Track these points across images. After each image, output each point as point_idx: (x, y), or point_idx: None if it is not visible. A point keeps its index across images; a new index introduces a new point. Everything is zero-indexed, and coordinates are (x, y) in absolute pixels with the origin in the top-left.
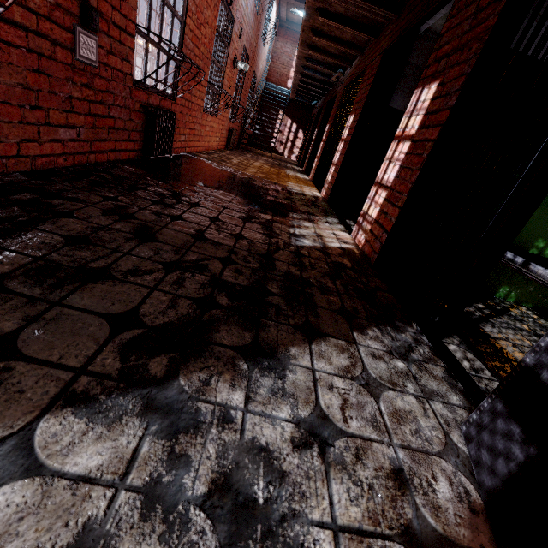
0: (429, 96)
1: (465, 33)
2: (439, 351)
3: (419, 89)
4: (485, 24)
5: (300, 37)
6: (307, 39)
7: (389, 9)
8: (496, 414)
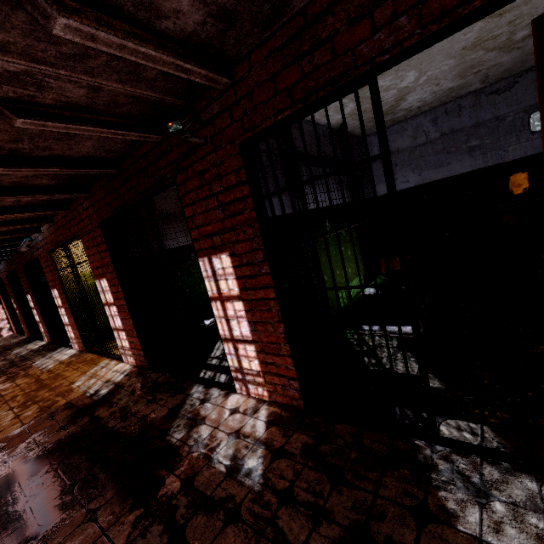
0: (227, 264)
1: (224, 219)
2: (460, 449)
3: (204, 258)
4: (245, 215)
5: None
6: None
7: (77, 192)
8: None
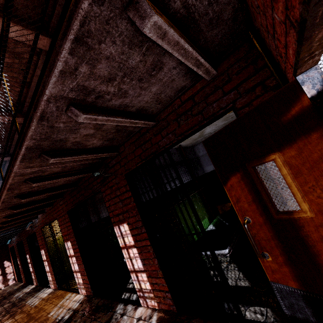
0: (126, 229)
1: (123, 207)
2: None
3: (116, 226)
4: (131, 205)
5: None
6: None
7: (57, 198)
8: None
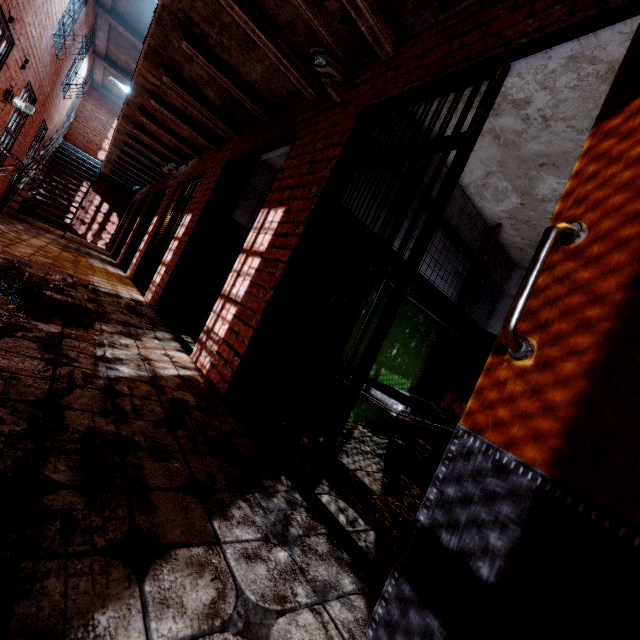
0: (277, 219)
1: (305, 175)
2: (317, 511)
3: (266, 209)
4: (321, 174)
5: (124, 109)
6: (133, 116)
7: (230, 128)
8: (405, 603)
